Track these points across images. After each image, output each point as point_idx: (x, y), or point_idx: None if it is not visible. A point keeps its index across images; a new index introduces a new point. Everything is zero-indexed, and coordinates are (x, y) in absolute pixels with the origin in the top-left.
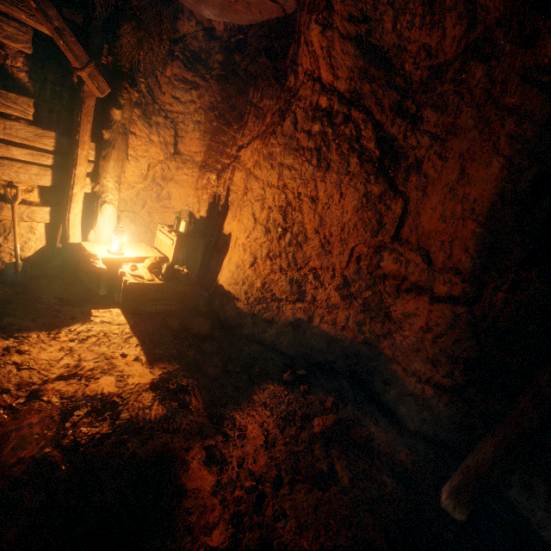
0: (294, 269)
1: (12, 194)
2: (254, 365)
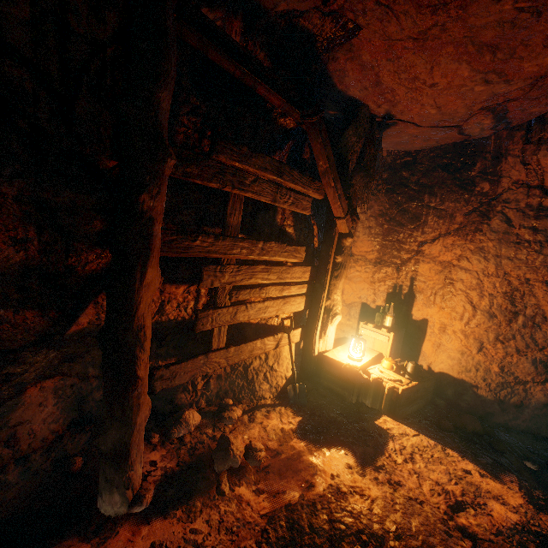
0: (534, 350)
1: (277, 323)
2: None
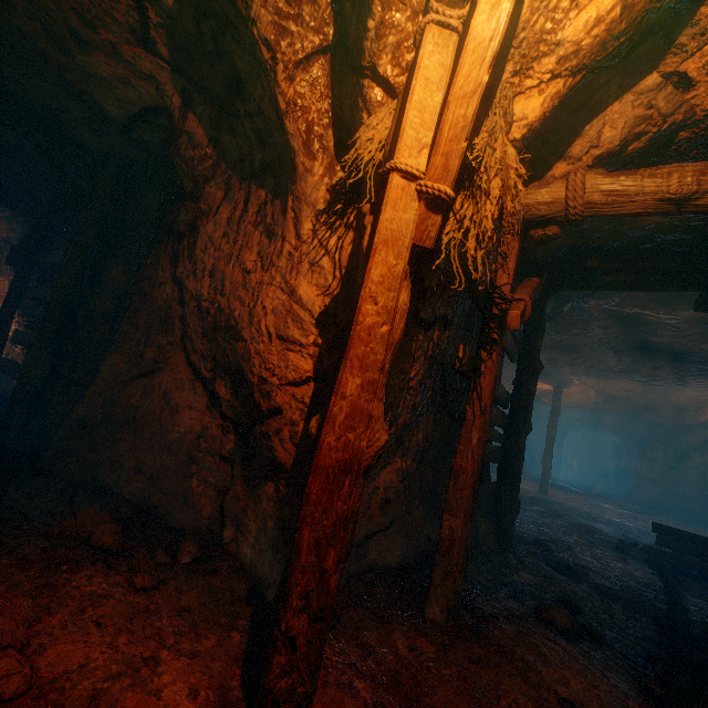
0: None
1: None
2: None
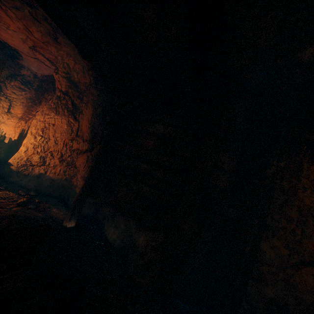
0: (43, 152)
1: None
2: (3, 185)
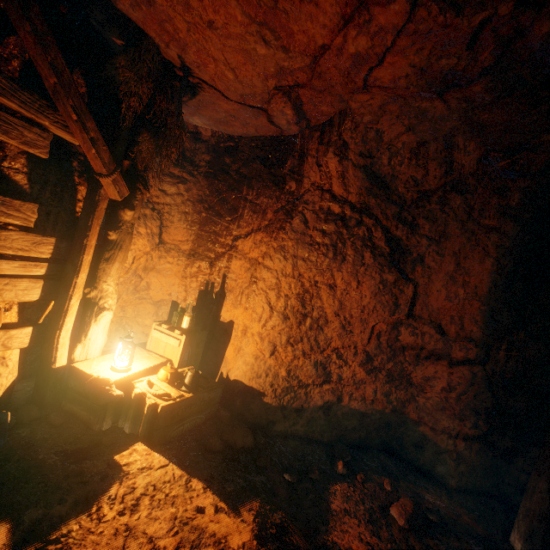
0: (317, 352)
1: None
2: (311, 467)
